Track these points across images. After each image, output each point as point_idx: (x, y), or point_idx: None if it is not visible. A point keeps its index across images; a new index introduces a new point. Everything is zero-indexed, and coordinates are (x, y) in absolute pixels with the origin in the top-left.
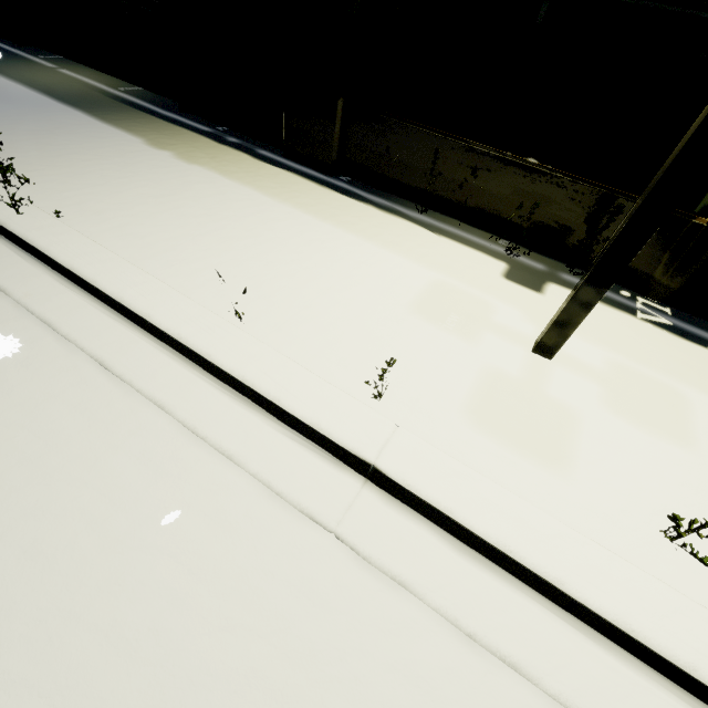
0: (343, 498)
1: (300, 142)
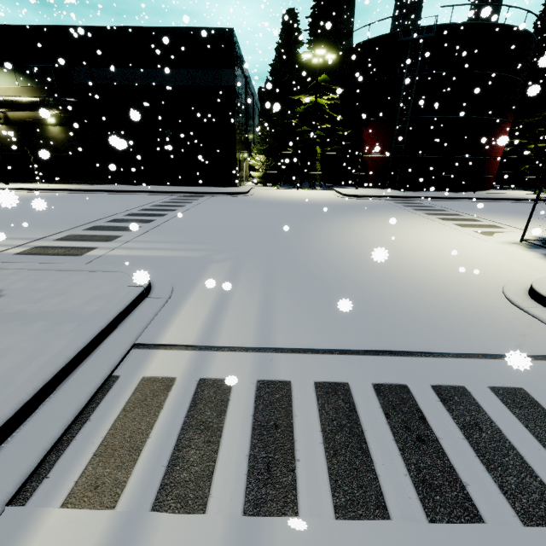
0: None
1: None
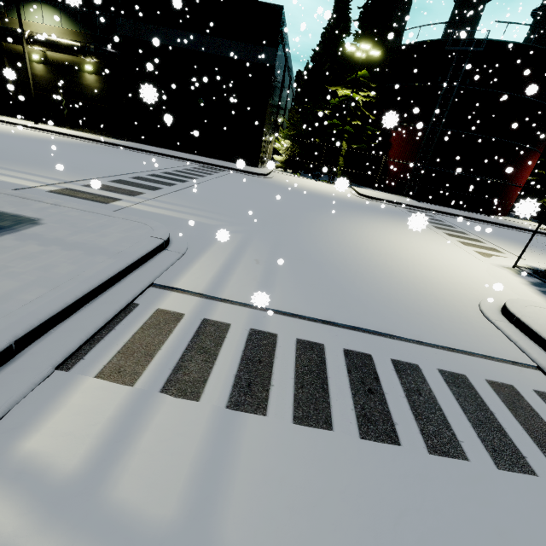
0: (3, 123)
1: (9, 113)
